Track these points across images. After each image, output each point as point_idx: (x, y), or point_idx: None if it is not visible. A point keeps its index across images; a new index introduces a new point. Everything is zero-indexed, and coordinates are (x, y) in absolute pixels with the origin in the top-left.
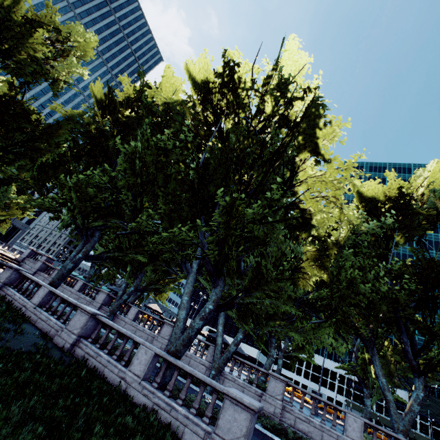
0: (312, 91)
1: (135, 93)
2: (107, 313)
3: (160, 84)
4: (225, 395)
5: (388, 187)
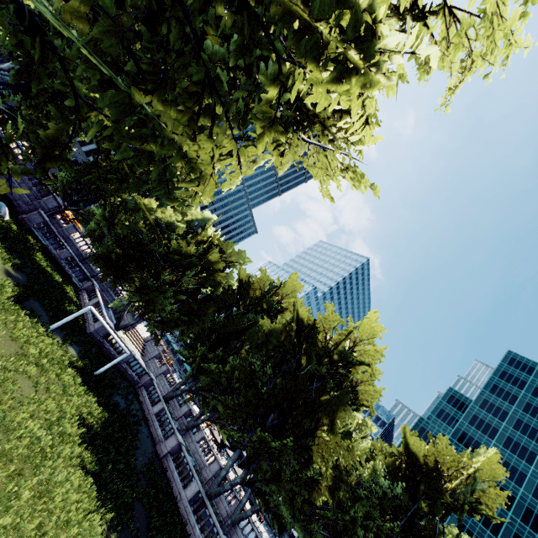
0: (366, 365)
1: (263, 293)
2: (184, 424)
3: (285, 282)
4: (219, 537)
5: (438, 451)
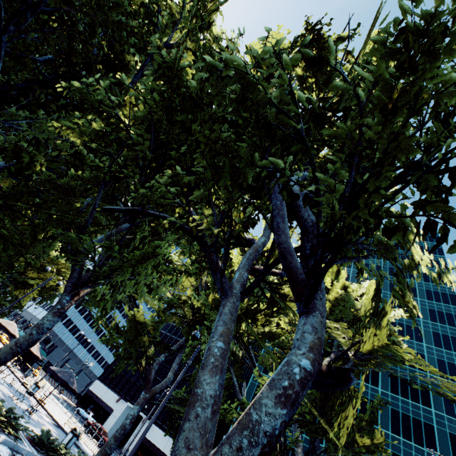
0: None
1: None
2: None
3: None
4: None
5: None
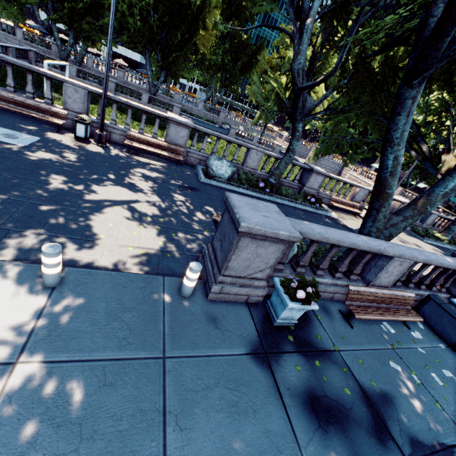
0: None
1: None
2: (70, 61)
3: None
4: (174, 106)
5: None
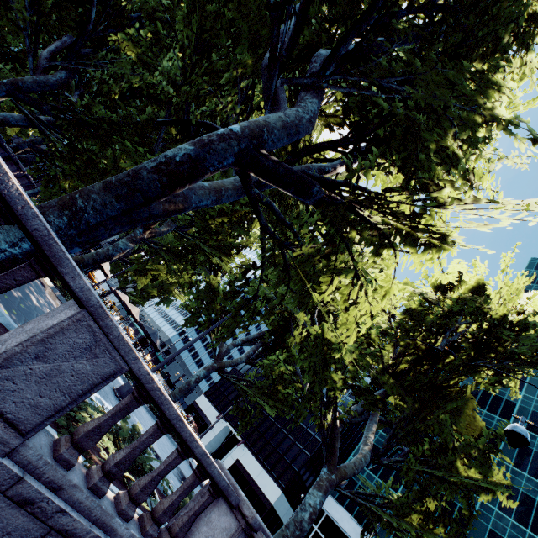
0: None
1: None
2: None
3: None
4: None
5: None
